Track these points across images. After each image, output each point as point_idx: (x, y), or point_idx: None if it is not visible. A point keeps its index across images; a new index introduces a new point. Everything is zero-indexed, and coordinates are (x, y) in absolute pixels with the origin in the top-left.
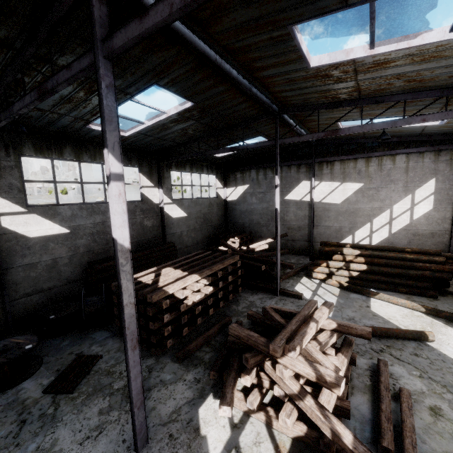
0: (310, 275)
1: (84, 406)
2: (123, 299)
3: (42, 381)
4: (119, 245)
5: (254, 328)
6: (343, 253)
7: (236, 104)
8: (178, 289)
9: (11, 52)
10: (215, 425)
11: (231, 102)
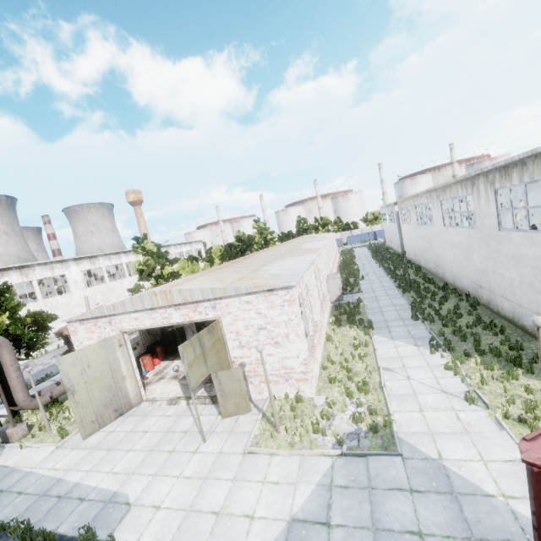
0: None
1: None
2: None
3: None
4: None
5: None
6: None
7: None
8: None
9: None
10: None
11: None
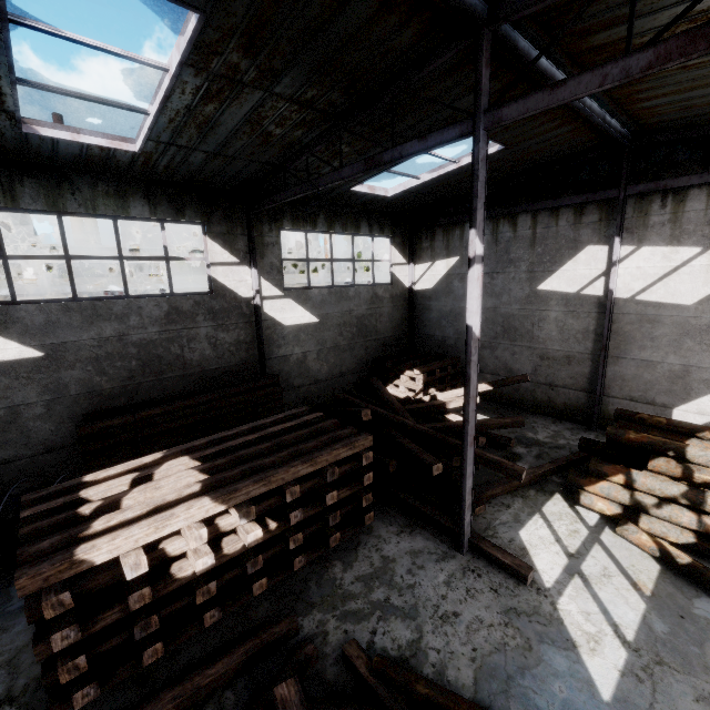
0: (575, 492)
1: None
2: None
3: None
4: None
5: (323, 707)
6: (686, 456)
7: (333, 1)
8: (130, 548)
9: None
10: None
11: None
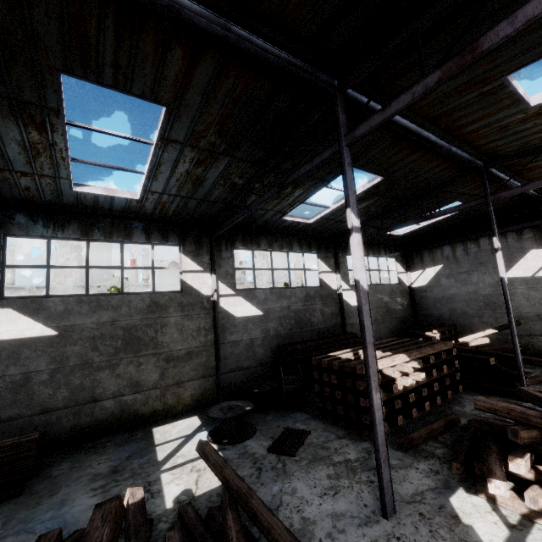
0: None
1: (310, 469)
2: (366, 336)
3: (262, 443)
4: (360, 285)
5: None
6: None
7: (429, 169)
8: (386, 366)
9: (258, 167)
10: (480, 518)
11: (424, 168)
